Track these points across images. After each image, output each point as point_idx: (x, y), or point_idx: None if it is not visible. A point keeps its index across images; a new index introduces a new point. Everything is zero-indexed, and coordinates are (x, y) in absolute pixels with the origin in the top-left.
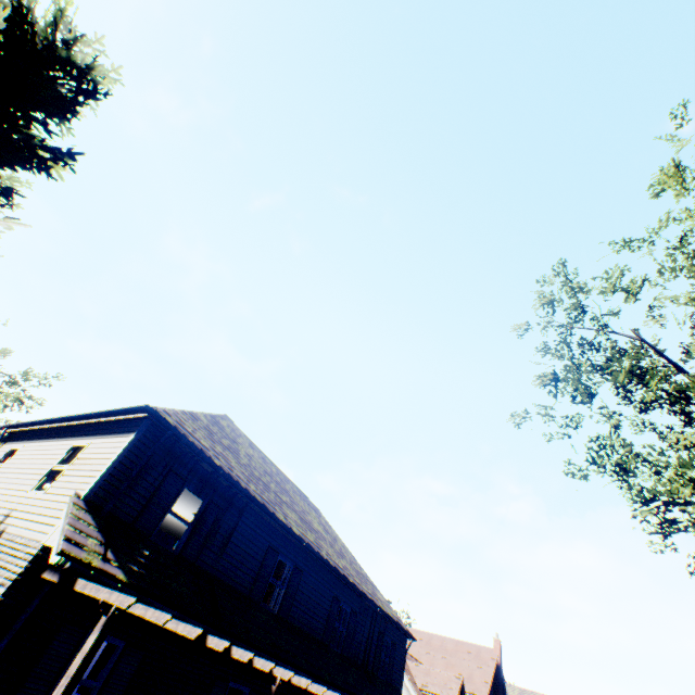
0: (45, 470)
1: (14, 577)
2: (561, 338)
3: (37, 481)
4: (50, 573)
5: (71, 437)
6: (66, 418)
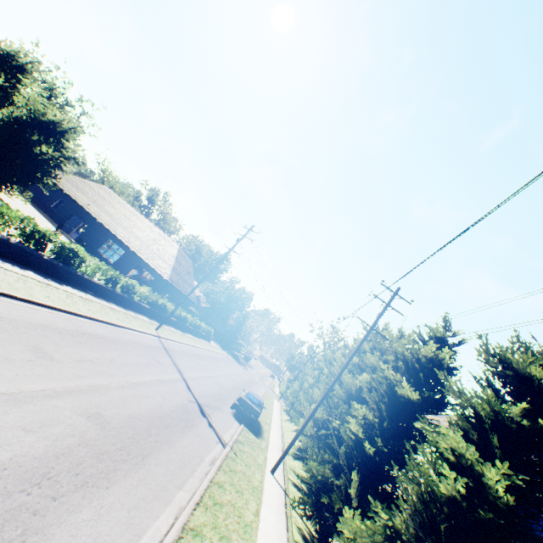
0: None
1: None
2: None
3: None
4: None
5: None
6: None
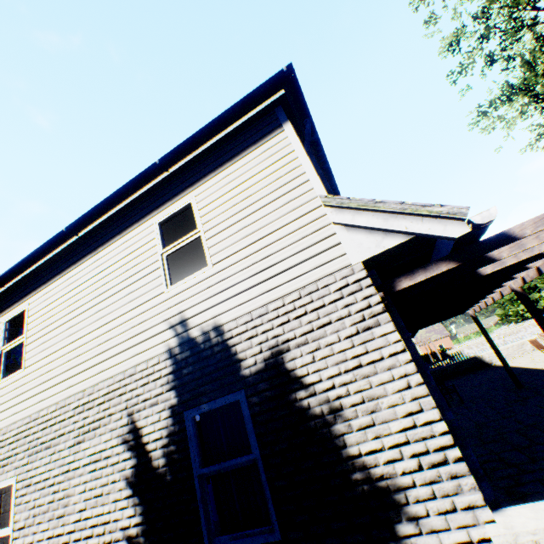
0: (148, 268)
1: (377, 310)
2: (444, 1)
3: (159, 279)
4: (415, 277)
5: (125, 230)
6: (92, 213)
